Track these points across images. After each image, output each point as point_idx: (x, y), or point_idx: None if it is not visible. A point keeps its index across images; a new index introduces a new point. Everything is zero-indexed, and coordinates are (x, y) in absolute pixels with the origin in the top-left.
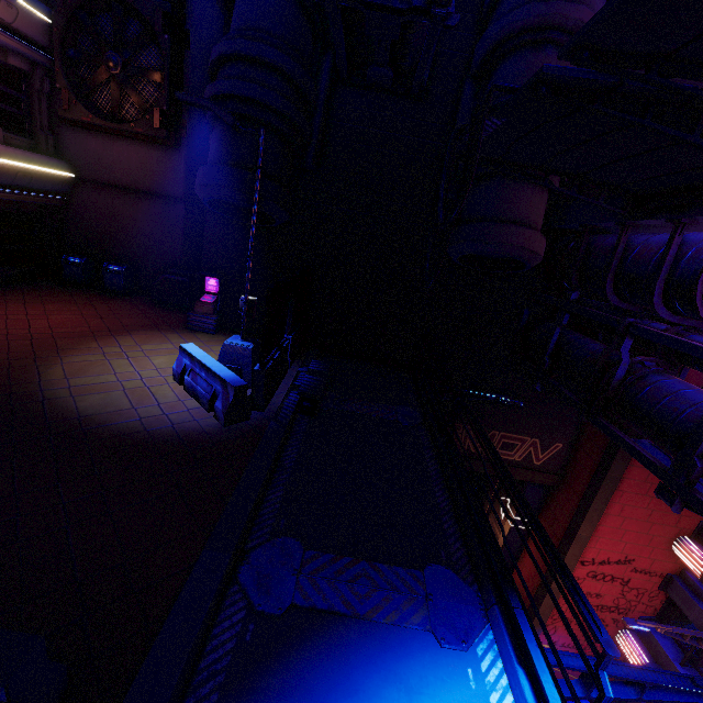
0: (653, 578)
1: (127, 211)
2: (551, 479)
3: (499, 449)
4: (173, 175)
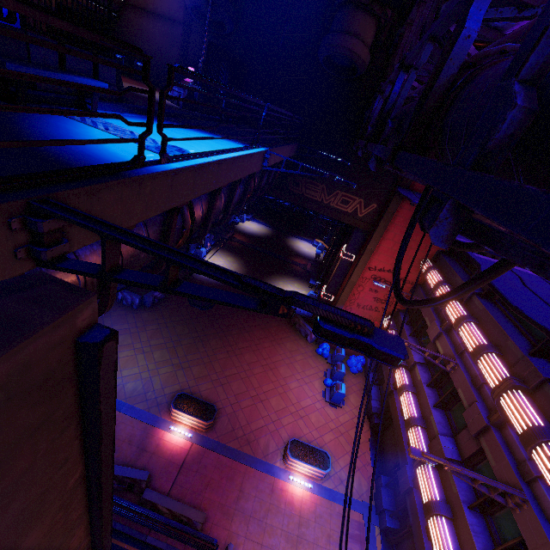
0: (407, 284)
1: (150, 28)
2: (367, 226)
3: (339, 203)
4: (177, 5)
